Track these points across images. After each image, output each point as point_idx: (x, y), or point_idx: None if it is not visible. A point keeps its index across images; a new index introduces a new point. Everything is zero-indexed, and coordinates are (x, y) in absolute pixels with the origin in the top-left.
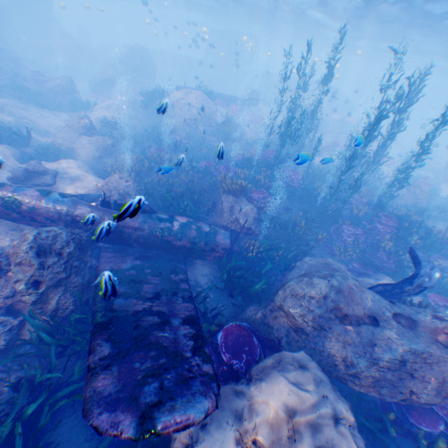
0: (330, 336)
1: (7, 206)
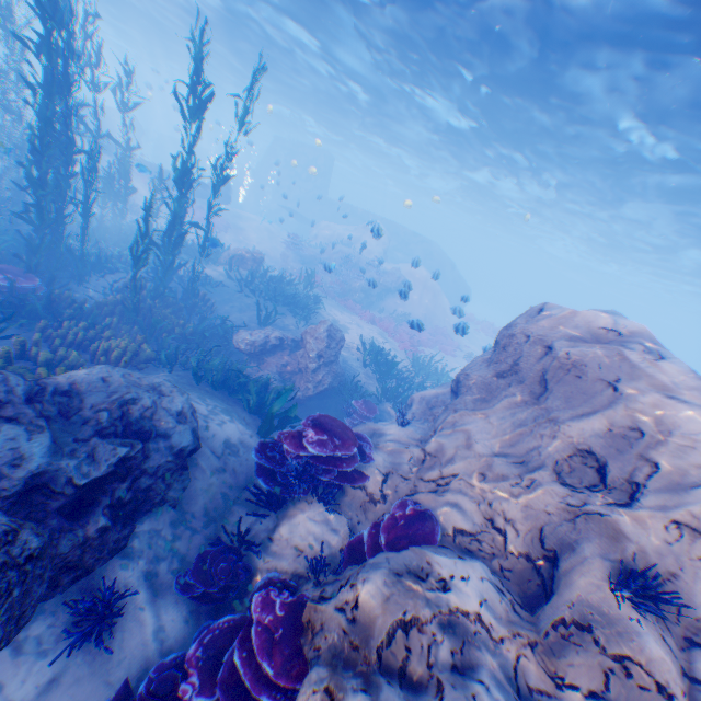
0: None
1: None
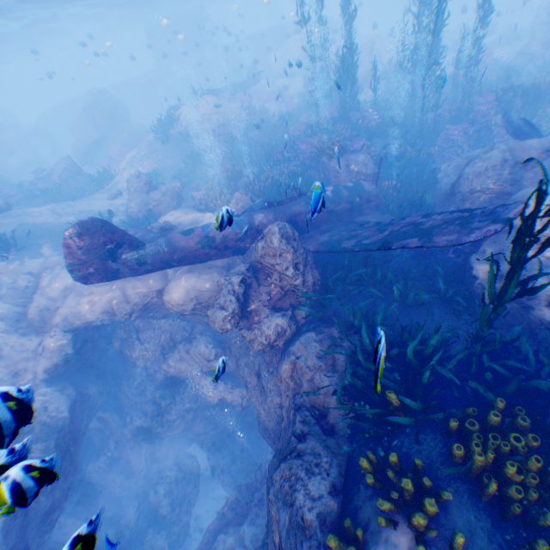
0: (524, 184)
1: (203, 246)
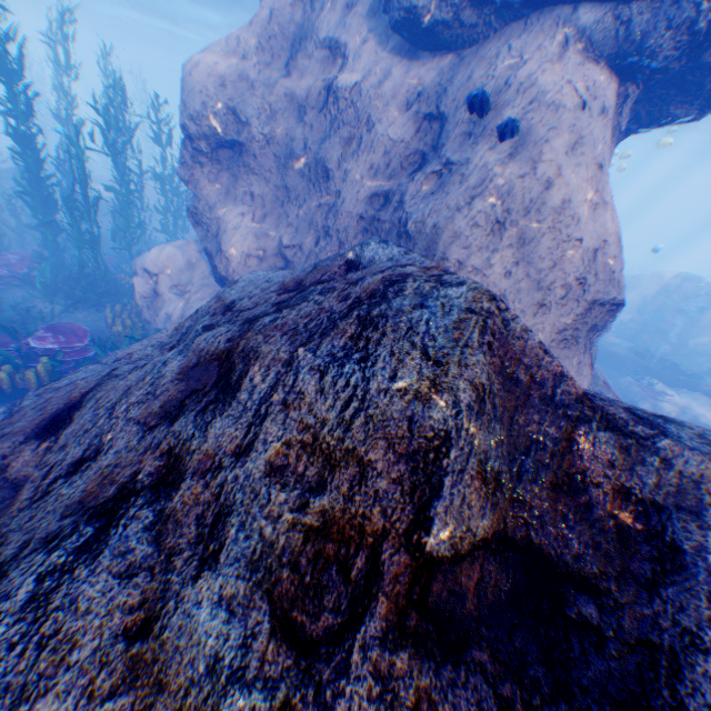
0: None
1: None
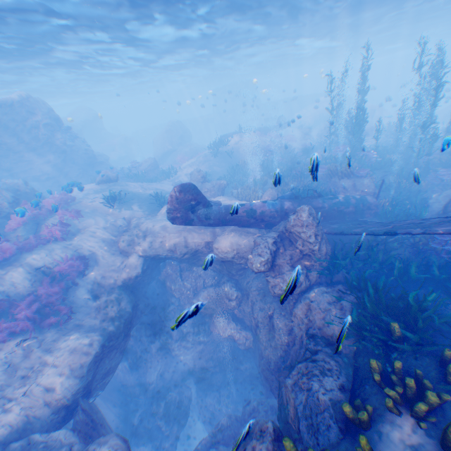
0: None
1: (248, 215)
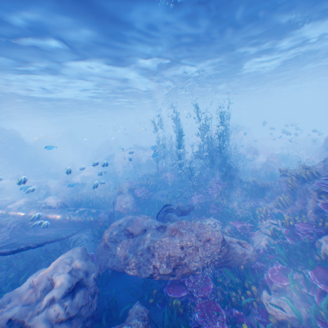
0: (119, 244)
1: (4, 216)
